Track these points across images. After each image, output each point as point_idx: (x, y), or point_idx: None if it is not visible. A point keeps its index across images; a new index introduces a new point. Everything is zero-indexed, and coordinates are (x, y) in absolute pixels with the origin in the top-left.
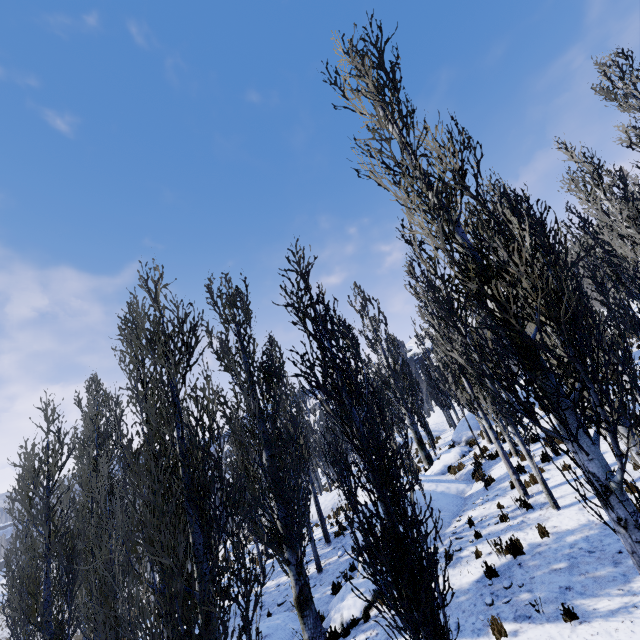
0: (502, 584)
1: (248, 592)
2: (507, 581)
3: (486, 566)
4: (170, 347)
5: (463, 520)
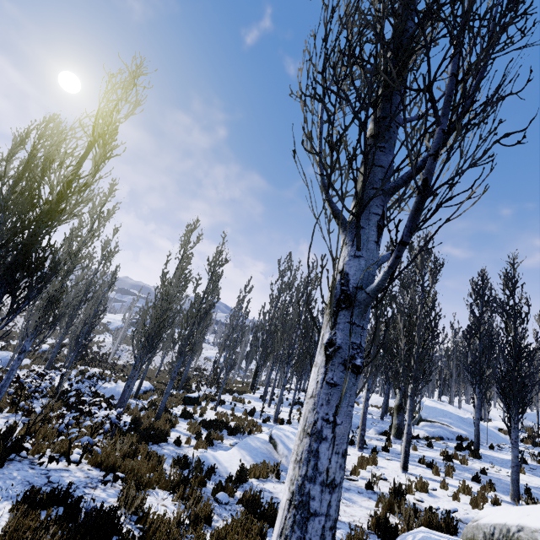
0: (528, 467)
1: (433, 365)
2: (533, 467)
3: (521, 456)
4: (437, 269)
5: (506, 445)
